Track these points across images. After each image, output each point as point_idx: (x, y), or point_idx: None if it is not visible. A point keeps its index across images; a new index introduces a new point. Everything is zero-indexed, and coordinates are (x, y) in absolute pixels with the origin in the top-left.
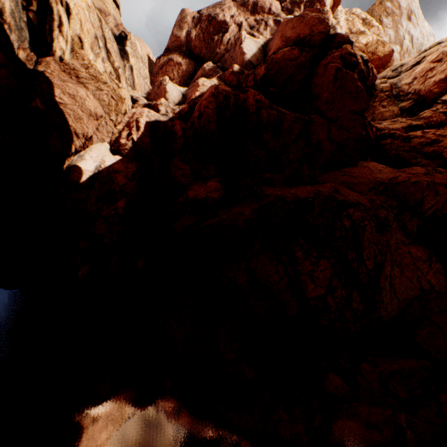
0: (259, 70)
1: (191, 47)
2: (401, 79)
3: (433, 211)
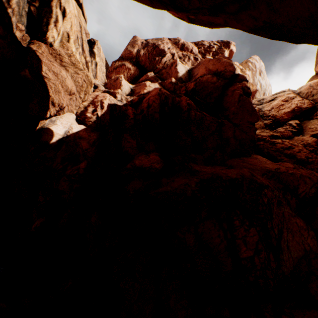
0: (189, 85)
1: (139, 60)
2: (264, 107)
3: (304, 194)
